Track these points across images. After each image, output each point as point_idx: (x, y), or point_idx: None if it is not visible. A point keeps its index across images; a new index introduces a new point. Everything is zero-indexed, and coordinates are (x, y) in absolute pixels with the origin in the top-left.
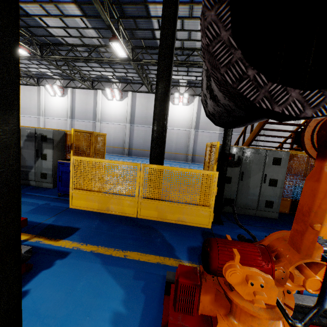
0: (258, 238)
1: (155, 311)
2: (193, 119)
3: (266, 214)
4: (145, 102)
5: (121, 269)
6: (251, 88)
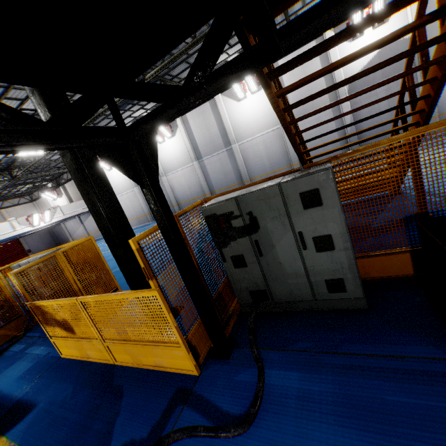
0: (267, 399)
1: None
2: None
3: (339, 304)
4: (202, 121)
5: None
6: None
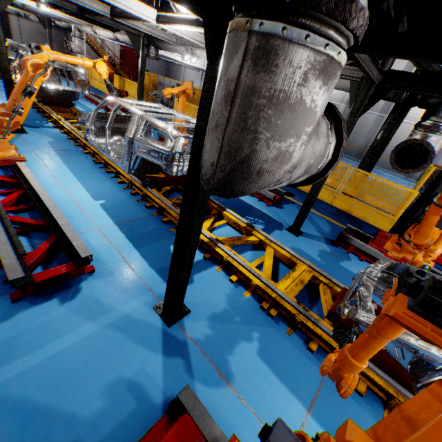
0: None
1: (335, 235)
2: None
3: None
4: None
5: (320, 219)
6: (393, 166)
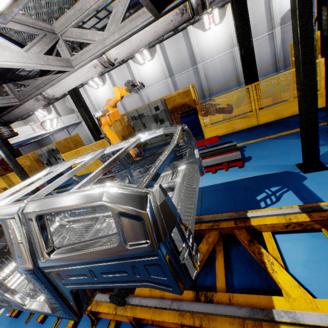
0: None
1: (327, 137)
2: (233, 35)
3: None
4: (176, 47)
5: (285, 138)
6: None
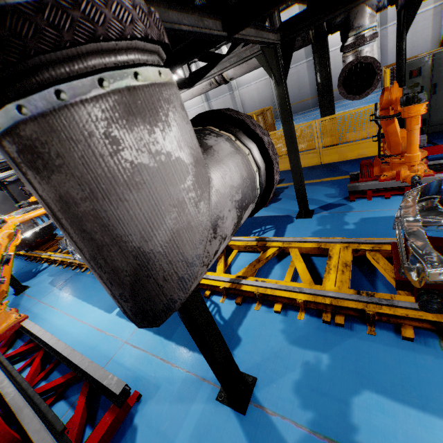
0: None
1: (346, 191)
2: None
3: None
4: None
5: (321, 185)
6: (349, 98)
